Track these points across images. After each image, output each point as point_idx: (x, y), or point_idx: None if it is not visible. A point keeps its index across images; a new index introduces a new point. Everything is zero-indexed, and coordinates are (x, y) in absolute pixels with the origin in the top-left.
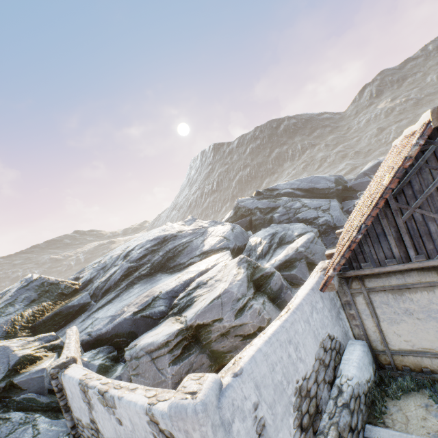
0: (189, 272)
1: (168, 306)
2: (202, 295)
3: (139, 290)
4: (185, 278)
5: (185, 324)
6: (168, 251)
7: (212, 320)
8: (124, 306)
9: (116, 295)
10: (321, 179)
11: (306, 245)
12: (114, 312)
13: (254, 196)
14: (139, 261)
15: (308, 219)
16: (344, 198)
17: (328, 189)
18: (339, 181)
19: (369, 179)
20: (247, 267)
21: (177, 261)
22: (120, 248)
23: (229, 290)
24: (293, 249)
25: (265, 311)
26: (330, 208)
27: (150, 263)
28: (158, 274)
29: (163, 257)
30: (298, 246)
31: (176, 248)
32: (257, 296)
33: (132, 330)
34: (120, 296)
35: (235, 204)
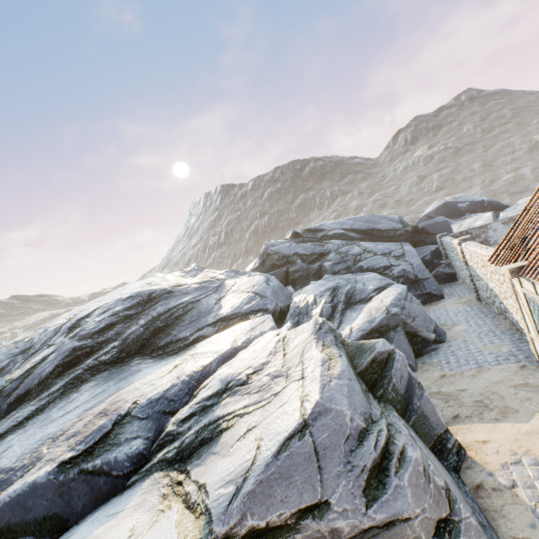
0: (197, 356)
1: (151, 439)
2: (241, 414)
3: (90, 396)
4: (190, 368)
5: (204, 527)
6: (156, 317)
7: (295, 512)
8: (45, 440)
9: (38, 410)
10: (381, 218)
11: (399, 303)
12: (15, 458)
13: (291, 239)
14: (99, 335)
15: (377, 269)
16: (414, 244)
17: (394, 230)
18: (404, 223)
19: (445, 219)
20: (335, 342)
21: (173, 334)
22: (68, 314)
23: (329, 407)
24: (381, 310)
25: (430, 463)
26: (405, 254)
27: (120, 339)
28: (134, 359)
29: (147, 328)
30: (386, 305)
31: (172, 312)
32: (385, 414)
33: (52, 511)
34: (47, 411)
35: (263, 250)
